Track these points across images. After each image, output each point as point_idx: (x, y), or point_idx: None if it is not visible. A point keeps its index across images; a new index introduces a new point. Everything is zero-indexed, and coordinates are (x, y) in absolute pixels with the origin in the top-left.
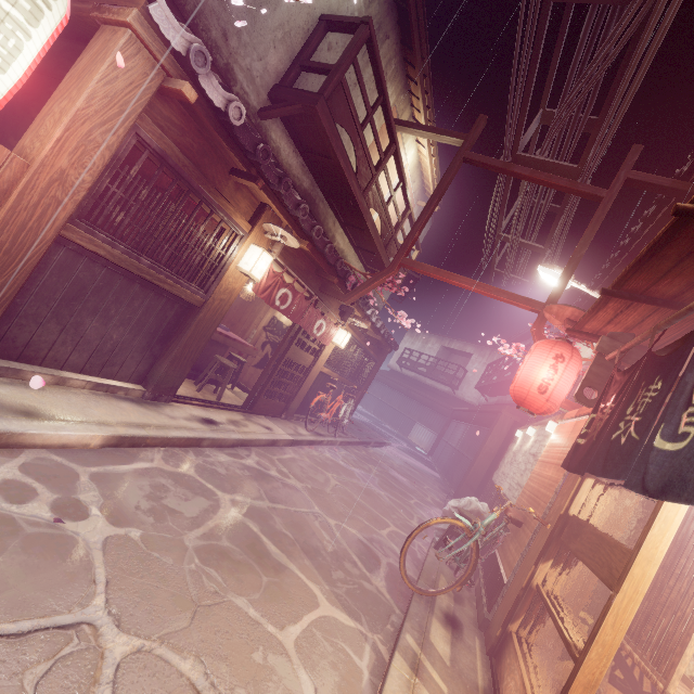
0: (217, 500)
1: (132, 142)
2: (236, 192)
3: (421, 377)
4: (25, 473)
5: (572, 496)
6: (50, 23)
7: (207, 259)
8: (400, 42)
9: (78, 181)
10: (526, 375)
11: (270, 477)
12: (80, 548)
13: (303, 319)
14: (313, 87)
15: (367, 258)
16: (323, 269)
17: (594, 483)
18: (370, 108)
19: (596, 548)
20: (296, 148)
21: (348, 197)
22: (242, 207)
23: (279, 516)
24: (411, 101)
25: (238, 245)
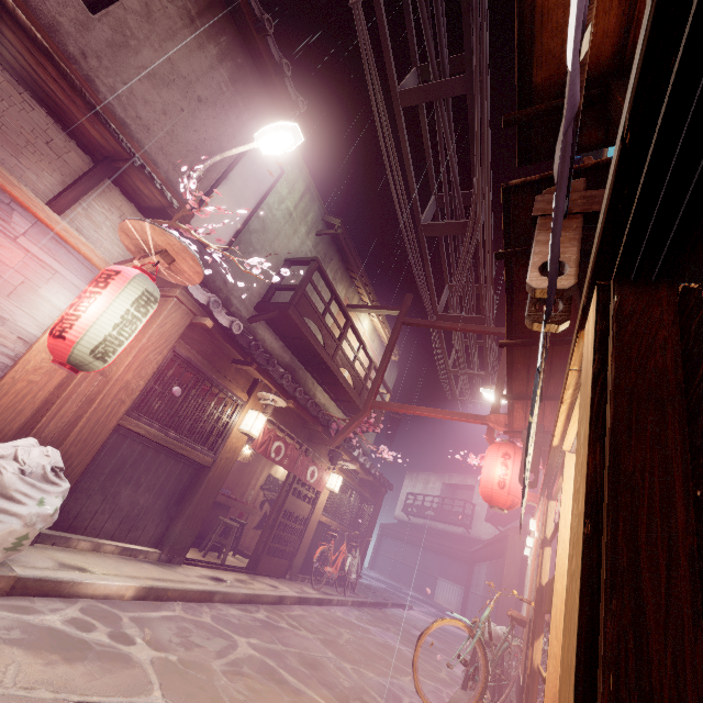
0: (234, 641)
1: (171, 356)
2: (237, 374)
3: (431, 523)
4: (84, 614)
5: (540, 567)
6: (150, 314)
7: (216, 426)
8: (341, 260)
9: (136, 386)
10: (486, 476)
11: (281, 628)
12: (136, 662)
13: (296, 467)
14: (285, 297)
15: (346, 407)
16: (308, 421)
17: (552, 550)
18: (326, 304)
19: (549, 592)
20: (277, 336)
21: (321, 363)
22: (241, 384)
23: (293, 657)
24: (358, 290)
25: (239, 412)
